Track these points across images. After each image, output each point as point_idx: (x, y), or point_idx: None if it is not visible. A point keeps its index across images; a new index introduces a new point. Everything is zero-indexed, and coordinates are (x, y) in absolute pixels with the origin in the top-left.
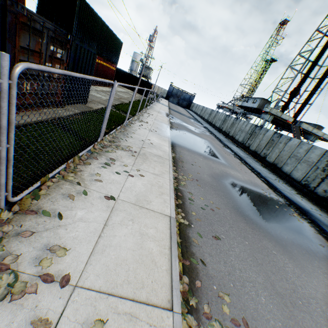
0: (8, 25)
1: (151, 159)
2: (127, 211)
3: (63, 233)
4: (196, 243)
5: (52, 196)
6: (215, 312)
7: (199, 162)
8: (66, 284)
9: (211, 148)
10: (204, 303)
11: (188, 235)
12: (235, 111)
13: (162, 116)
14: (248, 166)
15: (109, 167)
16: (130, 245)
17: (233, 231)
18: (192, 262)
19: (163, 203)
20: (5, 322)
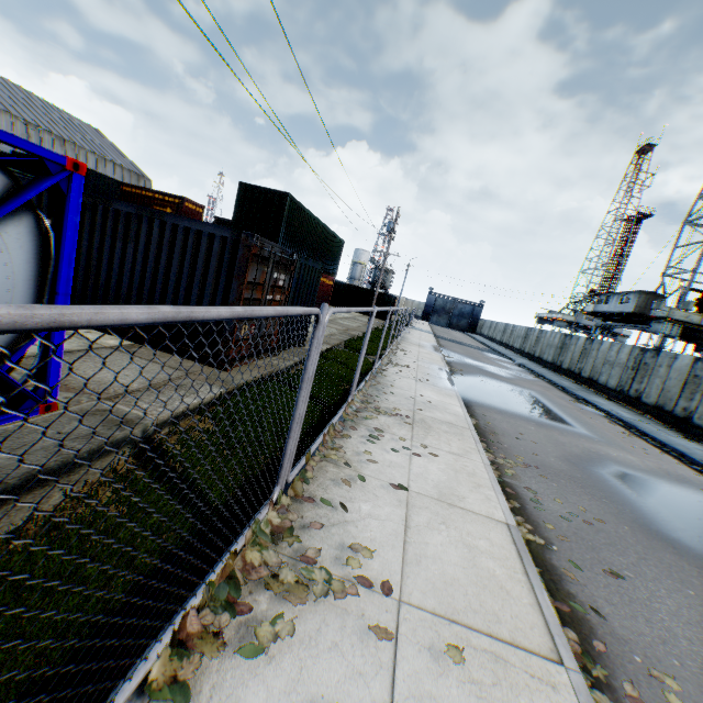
0: (238, 260)
1: (437, 428)
2: (432, 510)
3: (354, 531)
4: (571, 578)
5: (319, 481)
6: (650, 699)
7: (529, 433)
8: (389, 592)
9: (547, 406)
10: (622, 679)
11: (551, 562)
12: (582, 324)
13: (429, 352)
14: (648, 441)
15: (377, 442)
16: (455, 559)
17: (650, 567)
18: (575, 608)
19: (487, 501)
20: (336, 624)
